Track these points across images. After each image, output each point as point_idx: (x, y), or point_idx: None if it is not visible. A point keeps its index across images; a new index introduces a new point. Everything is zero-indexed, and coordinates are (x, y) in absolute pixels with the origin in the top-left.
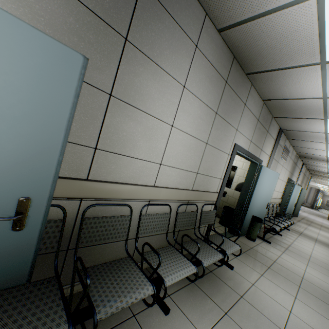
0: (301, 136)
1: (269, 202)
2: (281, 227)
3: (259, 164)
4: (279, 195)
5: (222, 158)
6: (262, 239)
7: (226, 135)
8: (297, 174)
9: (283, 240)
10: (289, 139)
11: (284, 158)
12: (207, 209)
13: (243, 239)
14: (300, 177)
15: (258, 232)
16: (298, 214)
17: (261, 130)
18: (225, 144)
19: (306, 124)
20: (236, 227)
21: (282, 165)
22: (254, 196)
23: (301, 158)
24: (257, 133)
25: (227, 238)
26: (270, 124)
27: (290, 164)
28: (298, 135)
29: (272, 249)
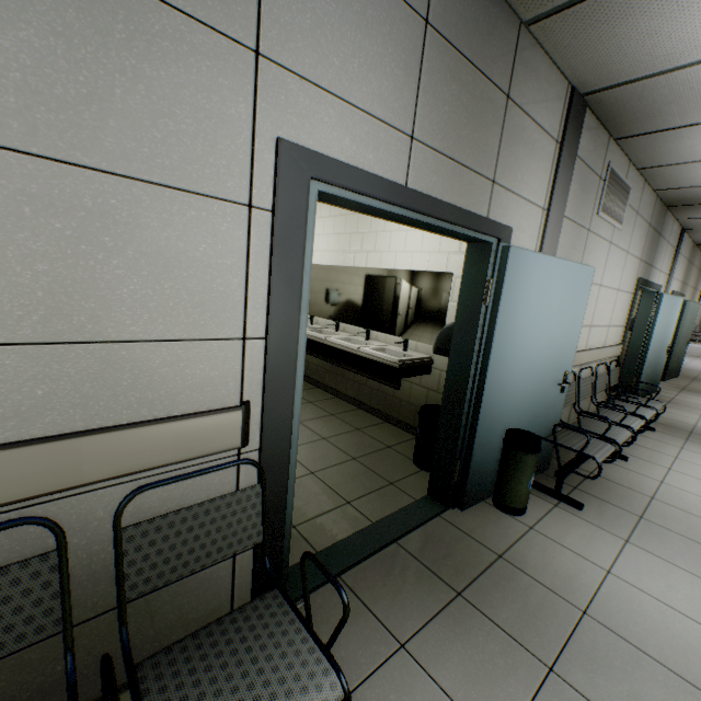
0: (662, 107)
1: (568, 369)
2: (619, 445)
3: (497, 245)
4: (615, 335)
5: (193, 230)
6: (555, 495)
7: (162, 82)
8: (668, 263)
9: (631, 480)
10: (620, 138)
11: (610, 213)
12: (211, 492)
13: (479, 518)
14: (677, 271)
15: (546, 467)
16: (682, 368)
17: (470, 87)
18: (182, 139)
19: (676, 8)
20: (449, 482)
21: (611, 241)
22: (496, 367)
23: (675, 210)
24: (442, 97)
25: (303, 621)
26: (517, 63)
27: (640, 235)
28: (652, 107)
29: (584, 535)
